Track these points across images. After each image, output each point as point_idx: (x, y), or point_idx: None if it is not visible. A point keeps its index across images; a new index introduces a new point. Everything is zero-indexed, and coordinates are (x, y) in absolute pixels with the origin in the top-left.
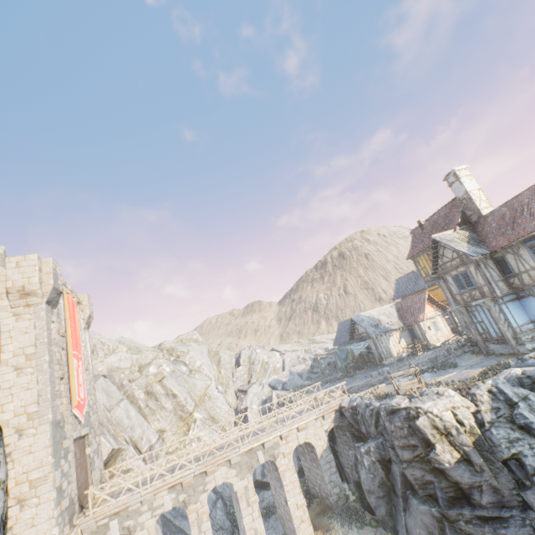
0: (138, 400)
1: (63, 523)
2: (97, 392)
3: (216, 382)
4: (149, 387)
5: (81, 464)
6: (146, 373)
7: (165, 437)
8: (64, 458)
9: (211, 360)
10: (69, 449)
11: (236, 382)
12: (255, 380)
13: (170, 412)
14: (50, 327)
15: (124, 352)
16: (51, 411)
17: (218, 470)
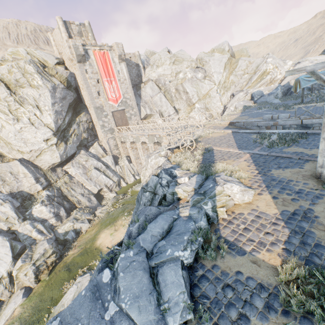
0: (171, 93)
1: (106, 133)
2: (147, 89)
3: (218, 86)
4: (176, 86)
5: (121, 118)
6: (177, 78)
7: (179, 112)
8: (105, 117)
9: (227, 68)
10: (108, 115)
11: (236, 87)
12: (244, 89)
13: (184, 101)
14: (84, 73)
15: (167, 65)
16: (92, 104)
17: (142, 137)
